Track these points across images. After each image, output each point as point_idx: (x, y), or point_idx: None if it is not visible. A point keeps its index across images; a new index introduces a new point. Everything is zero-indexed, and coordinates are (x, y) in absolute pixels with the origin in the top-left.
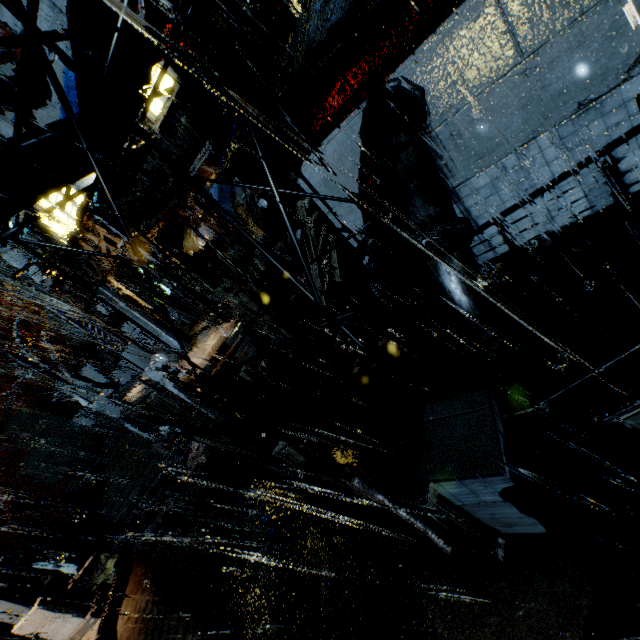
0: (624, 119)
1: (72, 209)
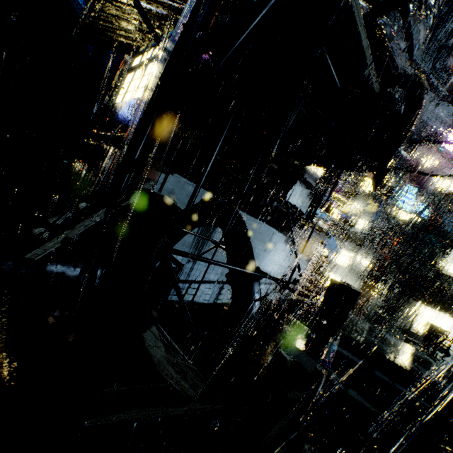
0: None
1: None
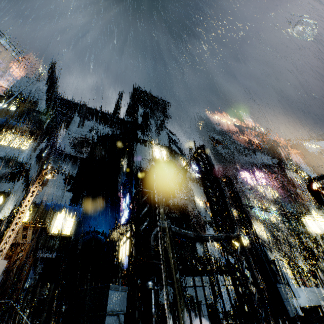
0: None
1: None
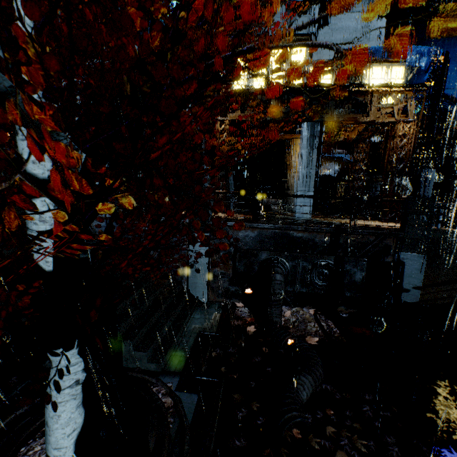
0: None
1: (278, 75)
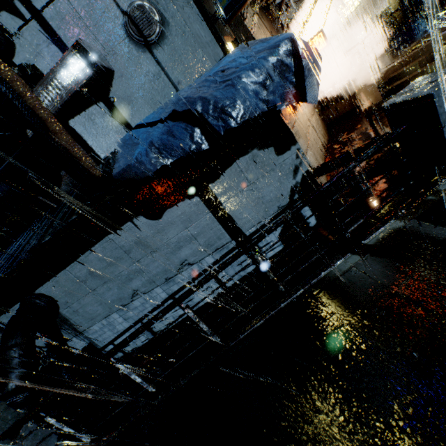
0: (140, 311)
1: None
